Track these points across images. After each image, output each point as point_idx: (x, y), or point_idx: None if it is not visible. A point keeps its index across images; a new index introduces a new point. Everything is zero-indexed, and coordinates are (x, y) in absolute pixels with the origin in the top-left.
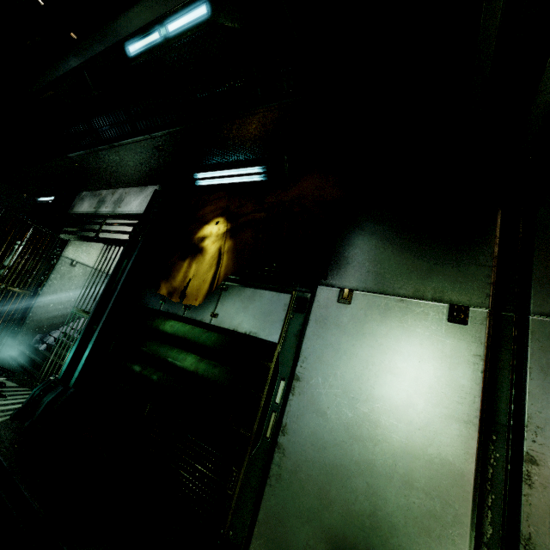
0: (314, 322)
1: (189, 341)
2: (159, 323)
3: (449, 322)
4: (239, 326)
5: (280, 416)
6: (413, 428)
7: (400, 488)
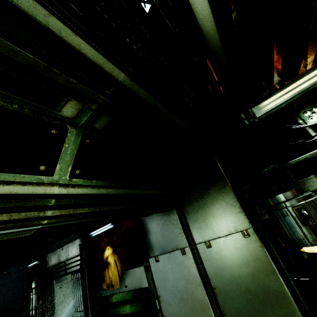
0: (154, 273)
1: (124, 301)
2: (110, 300)
3: (183, 255)
4: (135, 287)
5: (161, 313)
6: (191, 295)
7: (197, 316)
